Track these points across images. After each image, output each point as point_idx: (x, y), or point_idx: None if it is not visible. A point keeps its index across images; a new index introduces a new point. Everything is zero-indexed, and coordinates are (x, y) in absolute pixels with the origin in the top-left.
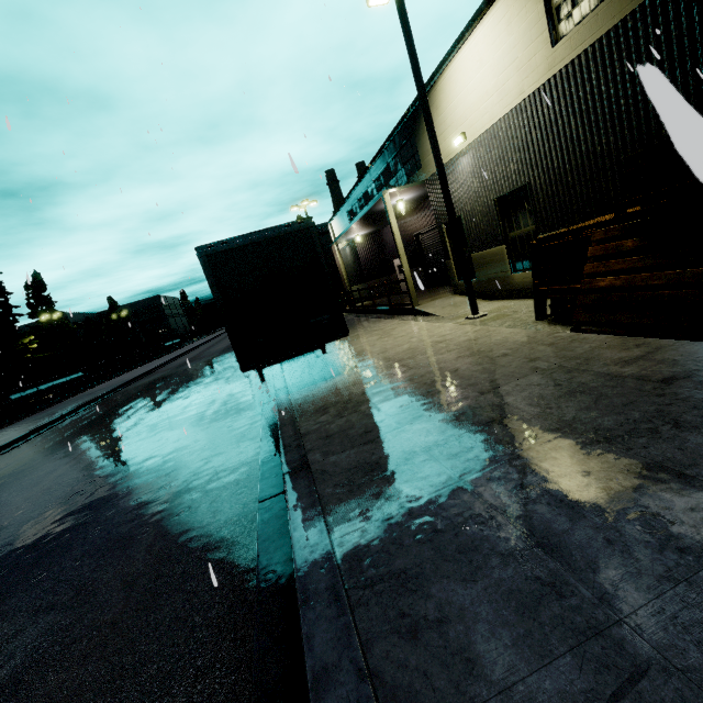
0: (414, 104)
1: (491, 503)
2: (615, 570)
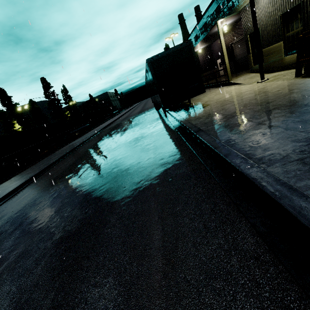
0: None
1: (272, 125)
2: None
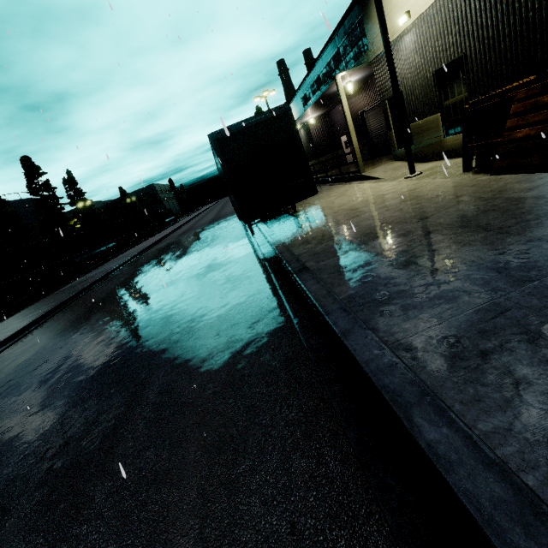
0: None
1: (429, 268)
2: (501, 282)
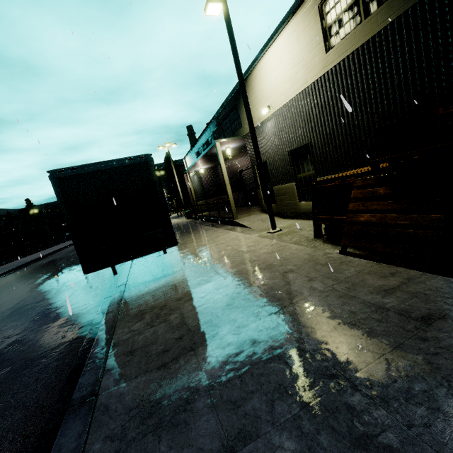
0: (238, 85)
1: None
2: None
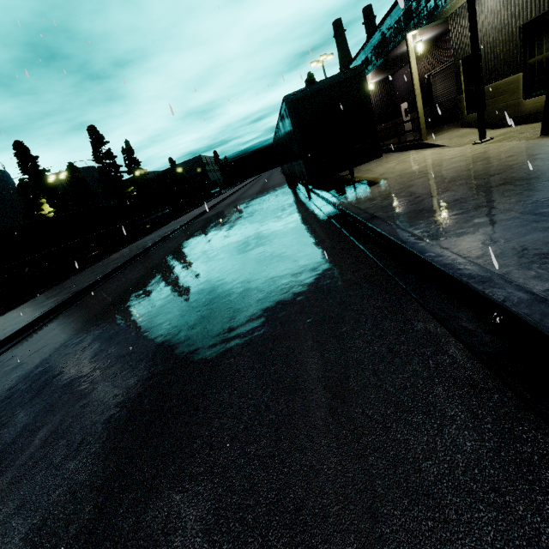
0: None
1: (500, 209)
2: None
